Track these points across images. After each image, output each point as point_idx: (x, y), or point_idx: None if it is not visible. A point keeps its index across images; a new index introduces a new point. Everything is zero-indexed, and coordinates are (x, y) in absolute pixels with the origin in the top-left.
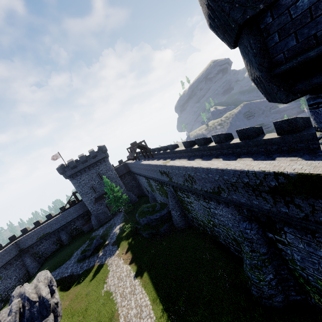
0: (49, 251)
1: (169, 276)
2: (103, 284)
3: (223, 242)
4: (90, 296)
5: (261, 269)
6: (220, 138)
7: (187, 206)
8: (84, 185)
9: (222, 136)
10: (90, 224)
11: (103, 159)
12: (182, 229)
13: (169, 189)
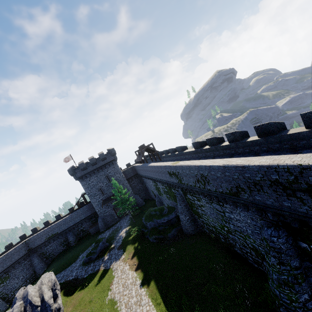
0: (56, 252)
1: (179, 288)
2: (107, 291)
3: (239, 251)
4: (94, 304)
5: (293, 287)
6: (234, 136)
7: (198, 209)
8: (93, 187)
9: (237, 134)
10: (97, 226)
11: (112, 161)
12: (192, 235)
13: (177, 192)
